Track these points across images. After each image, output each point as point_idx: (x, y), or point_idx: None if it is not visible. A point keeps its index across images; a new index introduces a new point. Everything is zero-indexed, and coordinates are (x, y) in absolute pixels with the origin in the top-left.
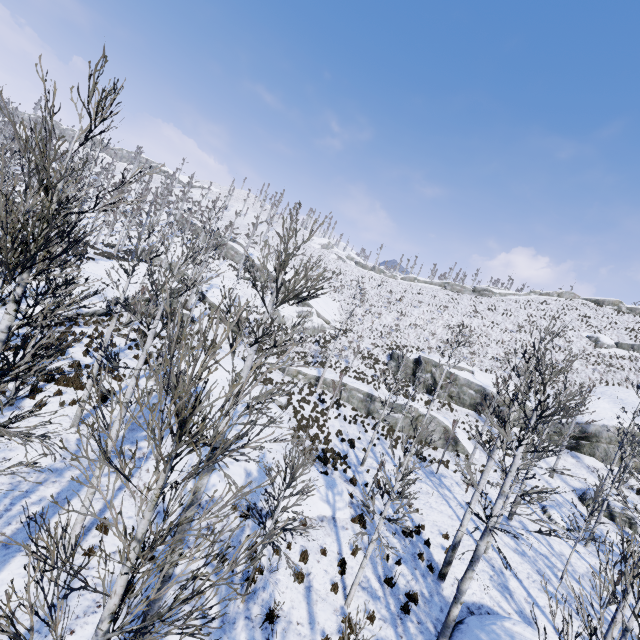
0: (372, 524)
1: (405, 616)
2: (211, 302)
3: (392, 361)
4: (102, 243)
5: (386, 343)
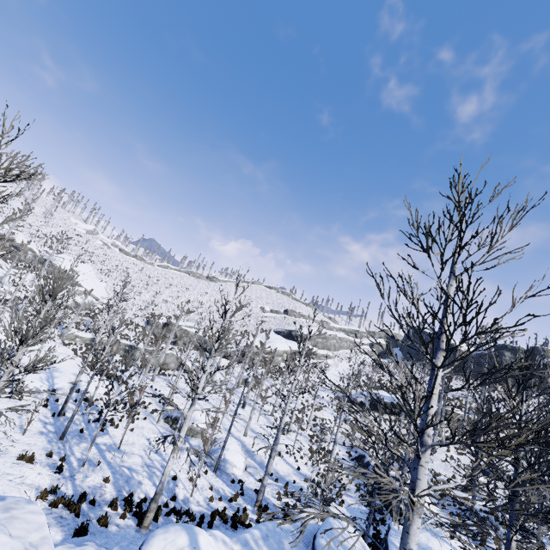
0: (138, 395)
1: (152, 414)
2: None
3: (149, 325)
4: None
5: (145, 314)
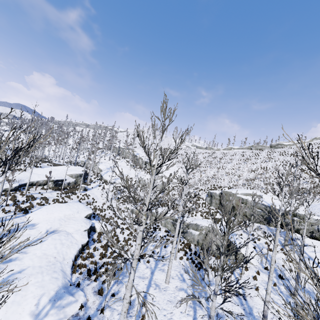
0: None
1: None
2: (104, 179)
3: (208, 197)
4: (65, 161)
5: (207, 187)
